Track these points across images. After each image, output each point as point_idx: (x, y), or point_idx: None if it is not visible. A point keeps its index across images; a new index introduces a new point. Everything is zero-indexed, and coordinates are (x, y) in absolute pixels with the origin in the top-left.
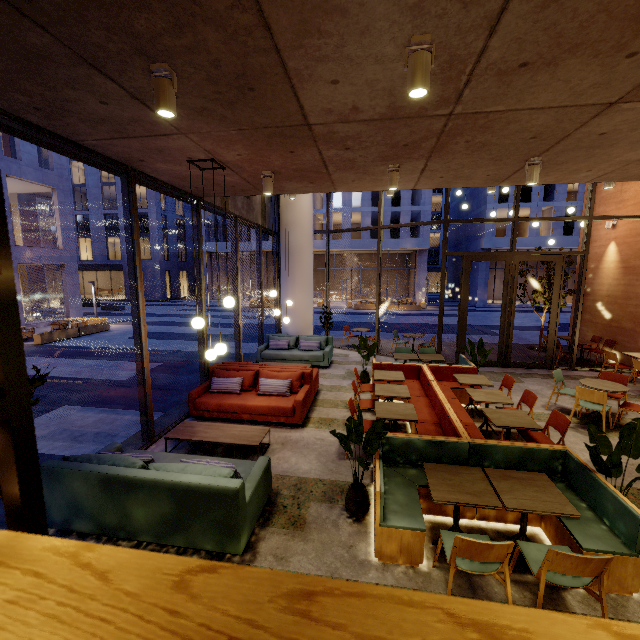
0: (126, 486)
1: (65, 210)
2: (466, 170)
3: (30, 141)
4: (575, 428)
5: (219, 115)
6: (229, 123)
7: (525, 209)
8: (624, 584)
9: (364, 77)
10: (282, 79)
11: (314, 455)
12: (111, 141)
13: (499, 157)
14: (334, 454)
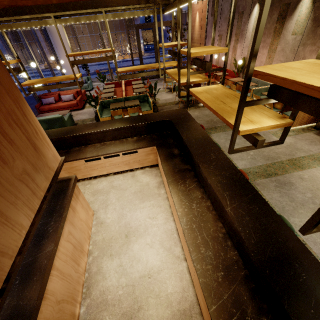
0: None
1: None
2: None
3: None
4: (167, 92)
5: None
6: None
7: None
8: None
9: None
10: None
11: (87, 114)
12: None
13: None
14: (93, 113)
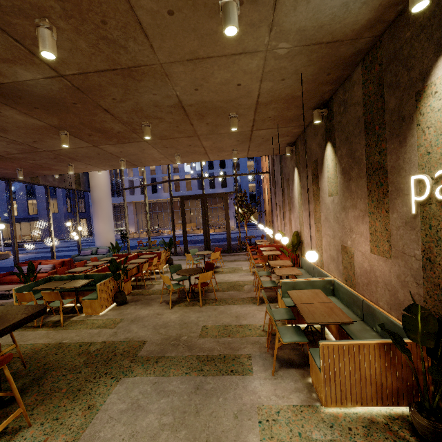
0: None
1: None
2: (107, 163)
3: None
4: None
5: None
6: None
7: None
8: (96, 310)
9: None
10: None
11: None
12: None
13: (106, 159)
14: None
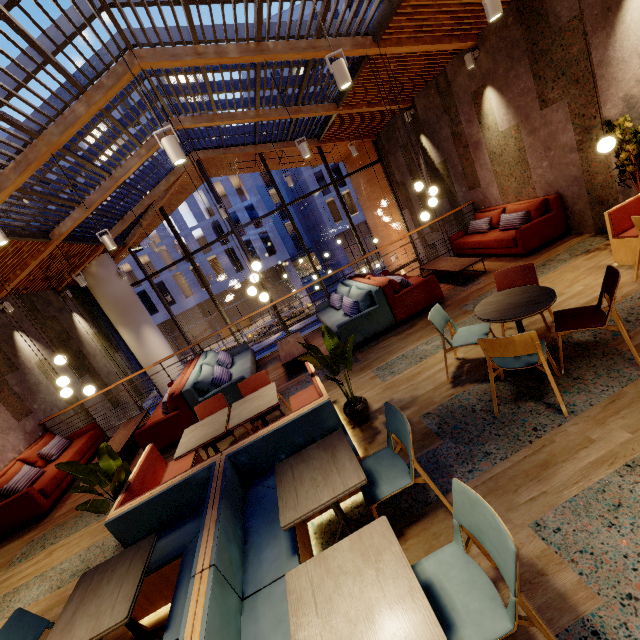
0: None
1: None
2: None
3: None
4: None
5: None
6: None
7: (346, 190)
8: None
9: None
10: None
11: None
12: None
13: None
14: None
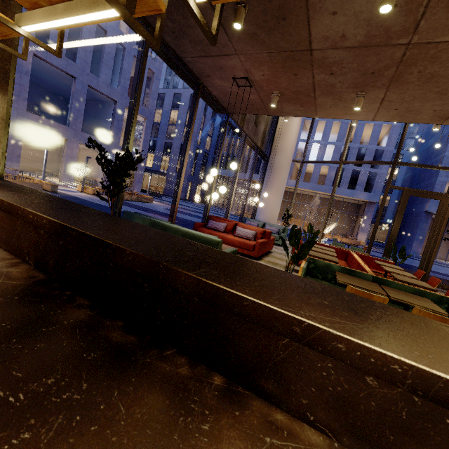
0: (162, 229)
1: (148, 132)
2: (416, 103)
3: (160, 57)
4: None
5: (261, 40)
6: (264, 47)
7: None
8: None
9: (353, 9)
10: (303, 11)
11: None
12: (198, 59)
13: (444, 91)
14: None
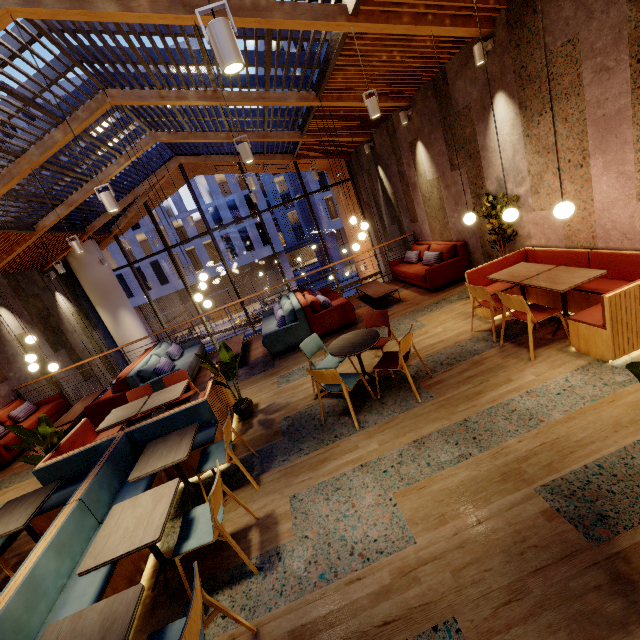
0: None
1: None
2: None
3: None
4: None
5: None
6: None
7: None
8: None
9: None
10: None
11: None
12: None
13: None
14: None
